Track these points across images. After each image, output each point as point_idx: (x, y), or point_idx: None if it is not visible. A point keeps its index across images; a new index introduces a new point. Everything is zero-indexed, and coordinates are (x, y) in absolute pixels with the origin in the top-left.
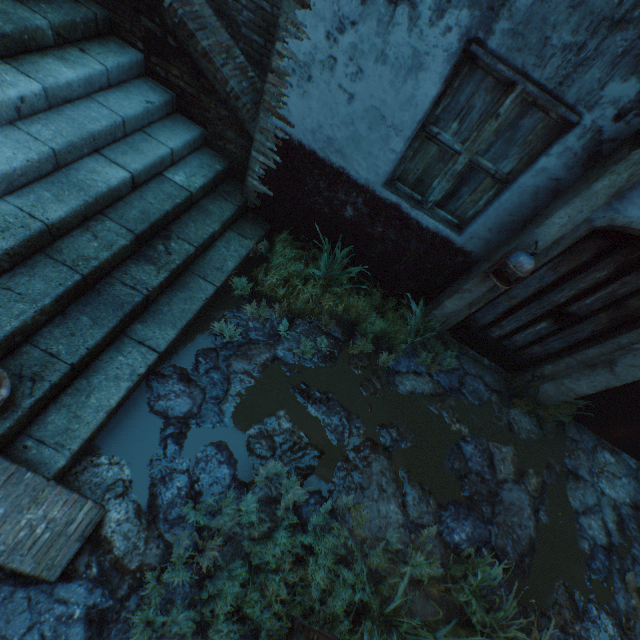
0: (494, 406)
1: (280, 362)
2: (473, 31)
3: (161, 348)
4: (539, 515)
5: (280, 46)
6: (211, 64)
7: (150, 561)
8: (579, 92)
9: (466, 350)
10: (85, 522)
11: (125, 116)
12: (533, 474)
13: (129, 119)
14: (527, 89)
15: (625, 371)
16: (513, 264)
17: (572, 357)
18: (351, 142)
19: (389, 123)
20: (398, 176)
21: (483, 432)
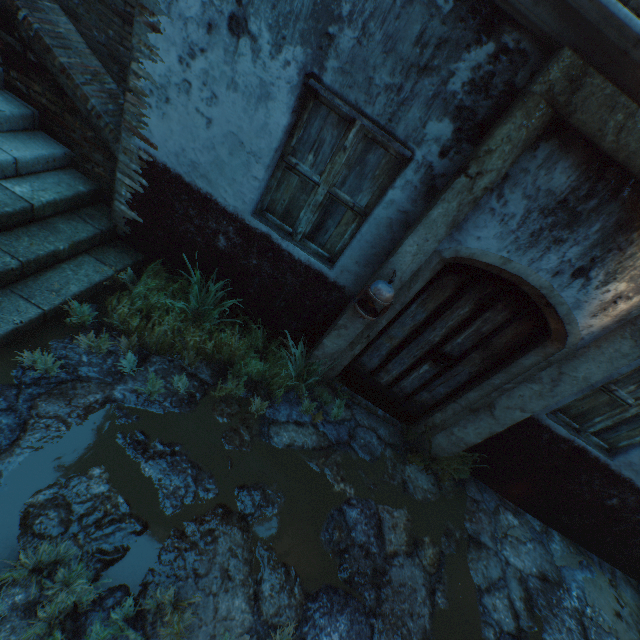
0: (388, 462)
1: (115, 405)
2: (309, 67)
3: None
4: (436, 597)
5: (136, 66)
6: (70, 80)
7: None
8: (407, 129)
9: (359, 399)
10: None
11: None
12: (430, 543)
13: None
14: (364, 123)
15: (503, 414)
16: (373, 291)
17: (457, 402)
18: (215, 167)
19: (248, 149)
20: (267, 206)
21: (373, 493)
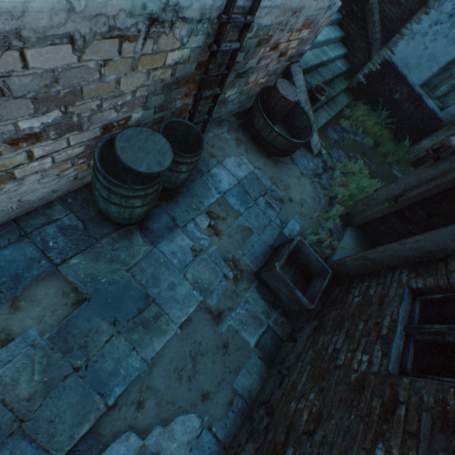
0: None
1: (356, 142)
2: None
3: (331, 116)
4: None
5: (408, 25)
6: (373, 26)
7: (332, 166)
8: None
9: None
10: (319, 147)
11: (336, 36)
12: None
13: (336, 38)
14: None
15: None
16: None
17: None
18: (415, 66)
19: (435, 61)
20: (426, 83)
21: None
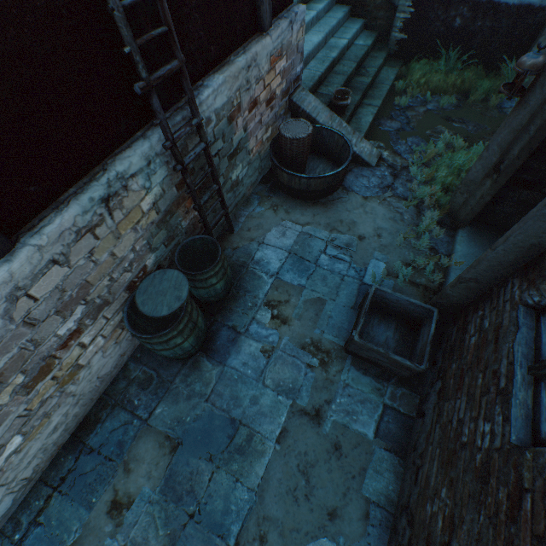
0: None
1: (431, 111)
2: None
3: (378, 106)
4: None
5: None
6: None
7: (404, 164)
8: None
9: None
10: (376, 154)
11: (339, 19)
12: None
13: (340, 20)
14: None
15: None
16: None
17: None
18: None
19: None
20: None
21: None
